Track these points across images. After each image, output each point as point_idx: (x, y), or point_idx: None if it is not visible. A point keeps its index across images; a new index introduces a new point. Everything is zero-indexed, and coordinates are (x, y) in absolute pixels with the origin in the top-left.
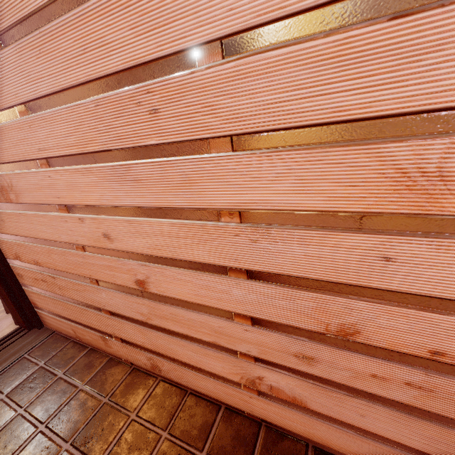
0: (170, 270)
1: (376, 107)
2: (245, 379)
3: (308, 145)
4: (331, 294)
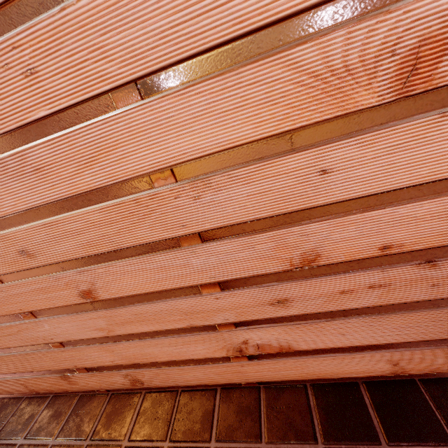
0: (116, 265)
1: (273, 10)
2: (231, 350)
3: (220, 70)
4: (286, 227)
